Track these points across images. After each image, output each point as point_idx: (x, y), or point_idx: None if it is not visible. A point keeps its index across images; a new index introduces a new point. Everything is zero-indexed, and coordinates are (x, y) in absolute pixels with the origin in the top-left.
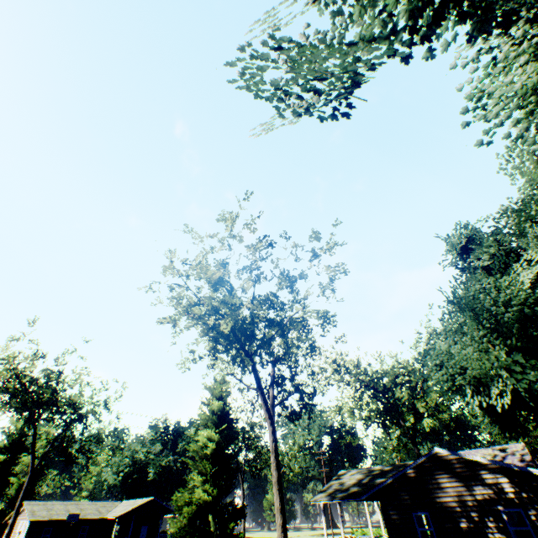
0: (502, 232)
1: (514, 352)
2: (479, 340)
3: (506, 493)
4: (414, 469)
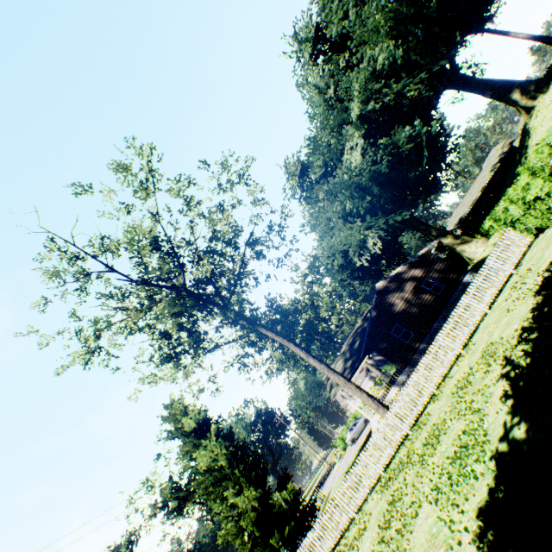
0: (320, 147)
1: (366, 216)
2: (343, 226)
3: (418, 276)
4: (373, 310)
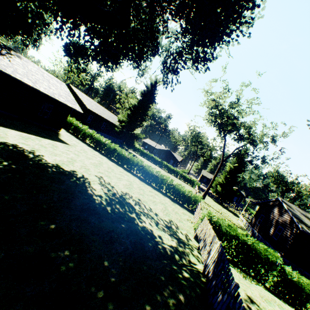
0: None
1: None
2: None
3: (285, 222)
4: (272, 203)
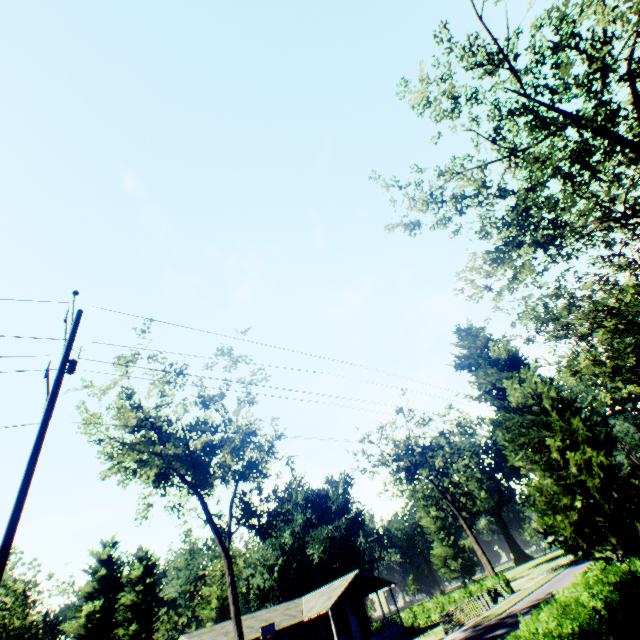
0: None
1: None
2: None
3: None
4: None
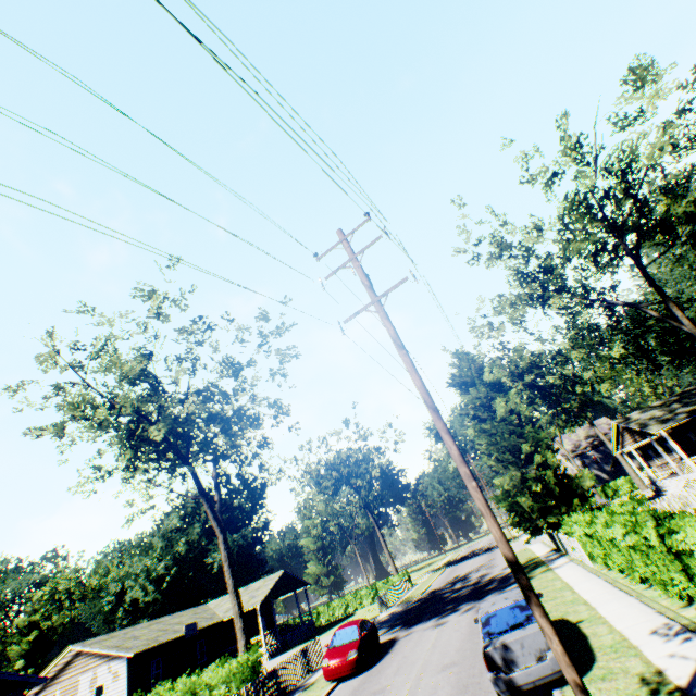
0: None
1: None
2: None
3: None
4: None
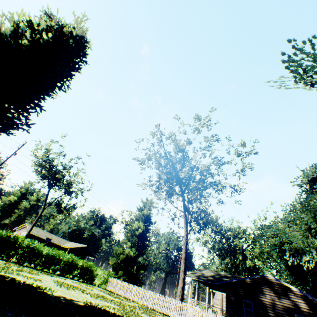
0: None
1: None
2: (304, 230)
3: (301, 307)
4: (250, 279)
